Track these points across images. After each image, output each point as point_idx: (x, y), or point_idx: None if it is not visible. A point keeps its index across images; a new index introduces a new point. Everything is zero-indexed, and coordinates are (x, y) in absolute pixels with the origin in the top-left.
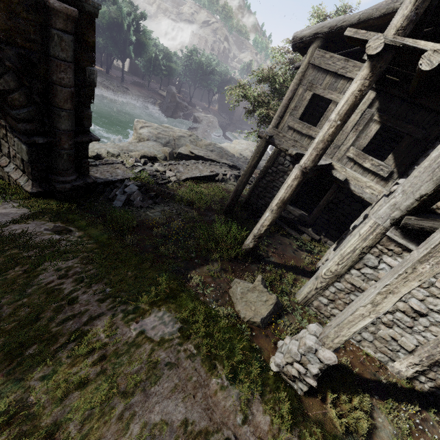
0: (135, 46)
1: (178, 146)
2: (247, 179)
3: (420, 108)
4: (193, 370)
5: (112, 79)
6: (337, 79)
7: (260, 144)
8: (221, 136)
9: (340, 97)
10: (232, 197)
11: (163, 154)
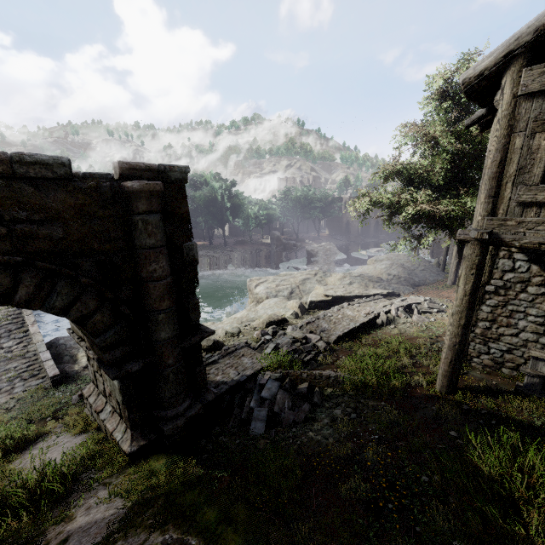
0: (231, 210)
1: (304, 292)
2: (466, 318)
3: None
4: None
5: (216, 248)
6: None
7: (470, 251)
8: (345, 261)
9: None
10: (449, 358)
11: (291, 310)
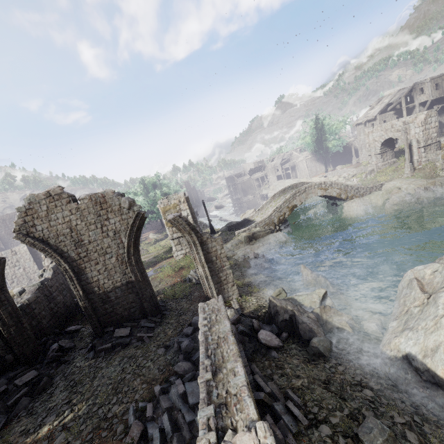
0: None
1: None
2: None
3: (398, 112)
4: (441, 138)
5: None
6: (385, 117)
7: None
8: None
9: (388, 118)
10: None
11: (329, 178)
